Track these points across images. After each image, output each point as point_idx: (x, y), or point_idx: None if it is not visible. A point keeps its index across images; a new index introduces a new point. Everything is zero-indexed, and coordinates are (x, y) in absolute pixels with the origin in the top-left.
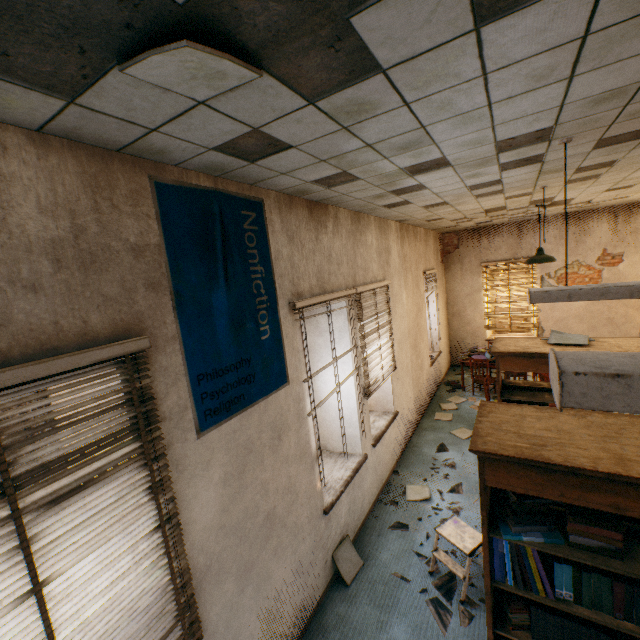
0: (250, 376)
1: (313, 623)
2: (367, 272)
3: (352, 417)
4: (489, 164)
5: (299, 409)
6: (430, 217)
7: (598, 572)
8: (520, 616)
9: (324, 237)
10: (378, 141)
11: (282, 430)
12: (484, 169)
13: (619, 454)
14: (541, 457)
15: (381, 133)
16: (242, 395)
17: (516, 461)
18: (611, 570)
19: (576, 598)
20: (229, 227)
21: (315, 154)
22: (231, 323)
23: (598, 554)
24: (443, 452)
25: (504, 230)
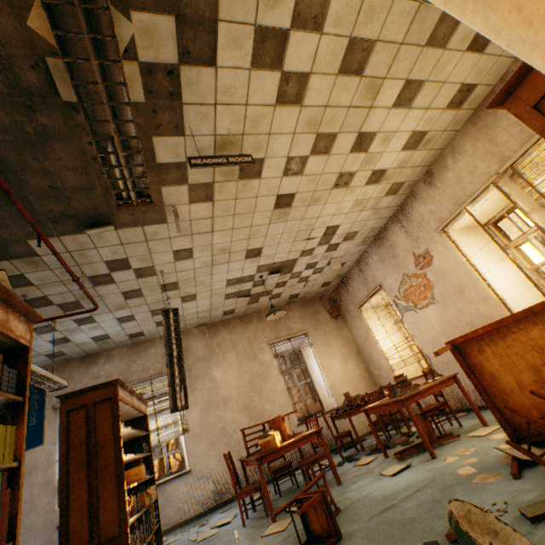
0: None
1: None
2: (146, 371)
3: None
4: (76, 328)
5: (50, 458)
6: (212, 316)
7: None
8: None
9: (95, 368)
10: None
11: (34, 468)
12: (85, 327)
13: None
14: None
15: None
16: None
17: None
18: None
19: None
20: None
21: None
22: None
23: None
24: (221, 513)
25: (353, 273)
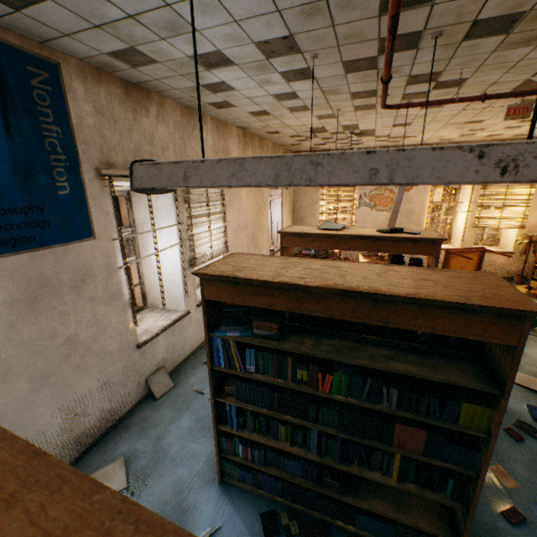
0: (44, 223)
1: (122, 423)
2: None
3: (178, 281)
4: (270, 70)
5: (109, 262)
6: (267, 128)
7: (268, 351)
8: (231, 388)
9: (145, 120)
10: (137, 13)
11: (87, 275)
12: (270, 76)
13: (281, 273)
14: (232, 275)
15: (132, 3)
16: (33, 237)
17: (219, 279)
18: (269, 347)
19: (257, 370)
20: (10, 78)
21: (82, 15)
22: (16, 170)
23: (267, 339)
24: None
25: None
